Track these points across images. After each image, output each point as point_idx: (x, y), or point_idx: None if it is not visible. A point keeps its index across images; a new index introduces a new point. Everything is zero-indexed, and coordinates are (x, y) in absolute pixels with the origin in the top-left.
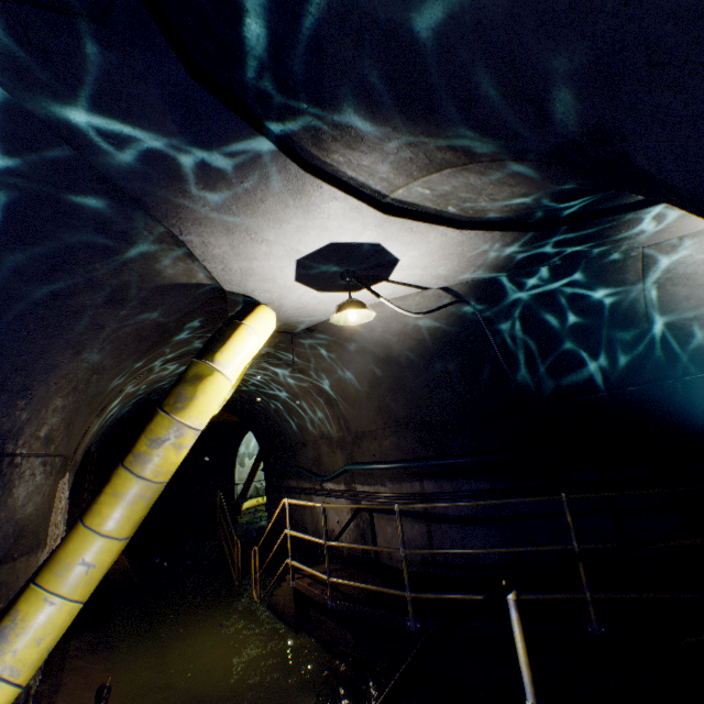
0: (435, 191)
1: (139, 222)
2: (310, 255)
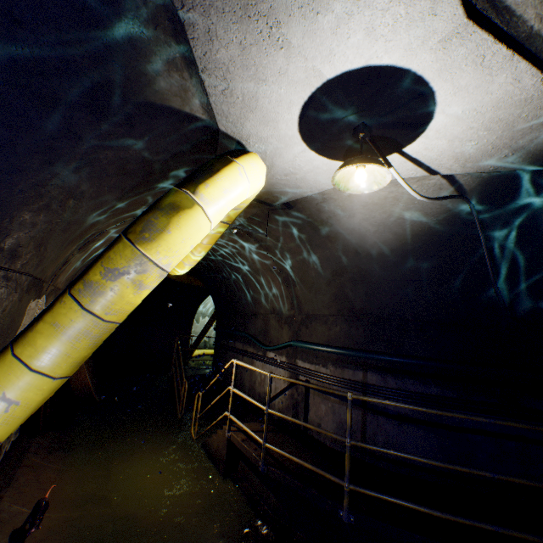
0: None
1: None
2: (331, 87)
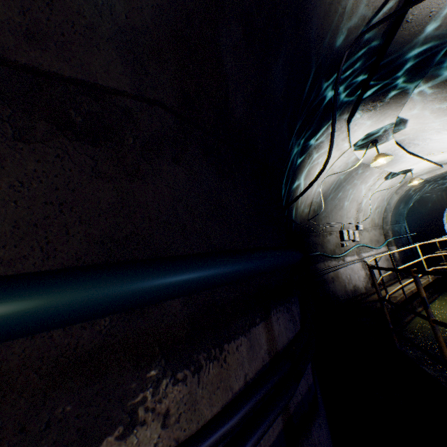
0: None
1: None
2: None
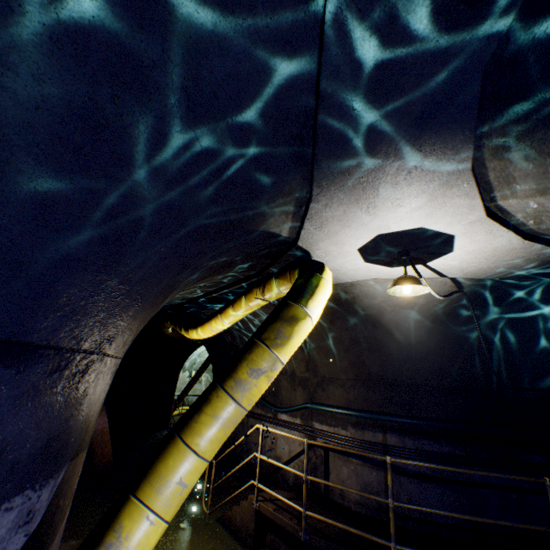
0: (541, 207)
1: (289, 177)
2: (392, 233)
